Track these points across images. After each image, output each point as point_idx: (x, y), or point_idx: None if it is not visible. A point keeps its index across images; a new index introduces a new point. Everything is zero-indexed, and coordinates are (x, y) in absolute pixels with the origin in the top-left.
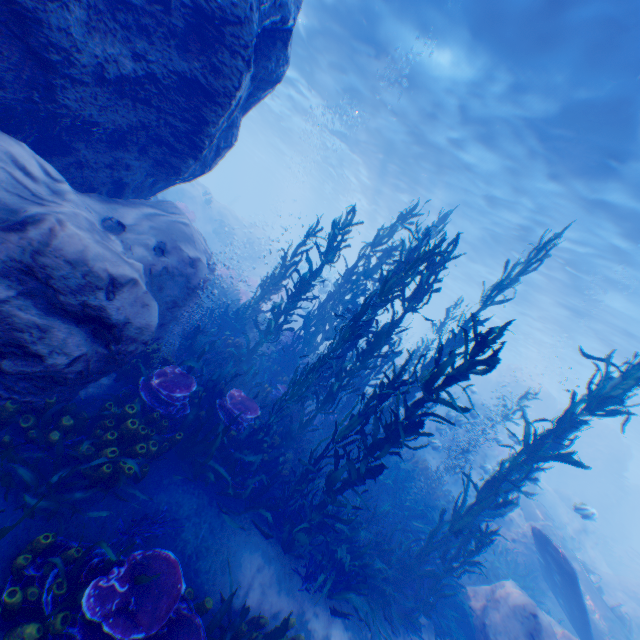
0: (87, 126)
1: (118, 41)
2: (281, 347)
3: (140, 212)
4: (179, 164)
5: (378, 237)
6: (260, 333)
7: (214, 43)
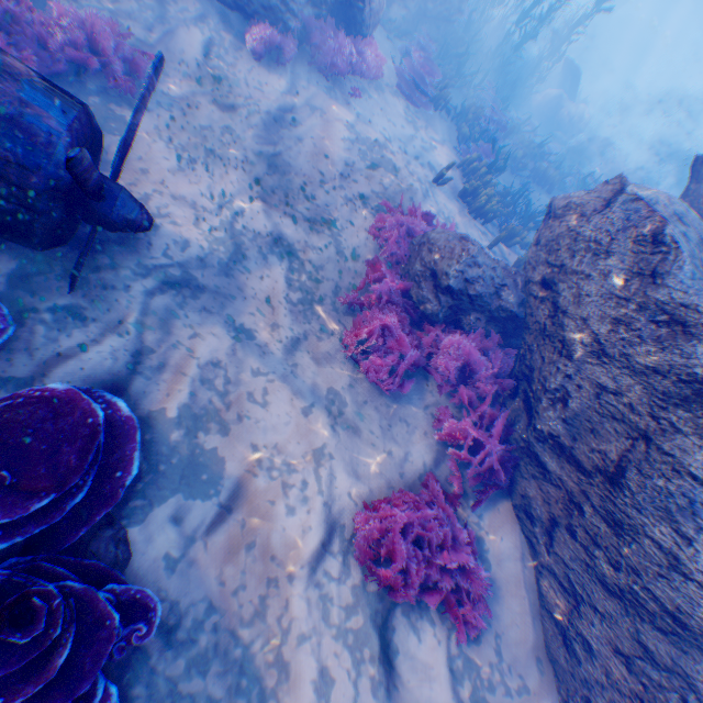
0: None
1: None
2: None
3: None
4: None
5: None
6: None
7: None
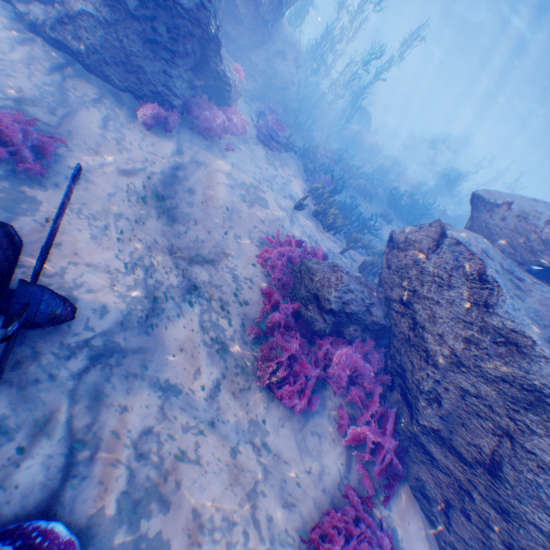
0: None
1: None
2: None
3: None
4: None
5: None
6: None
7: None
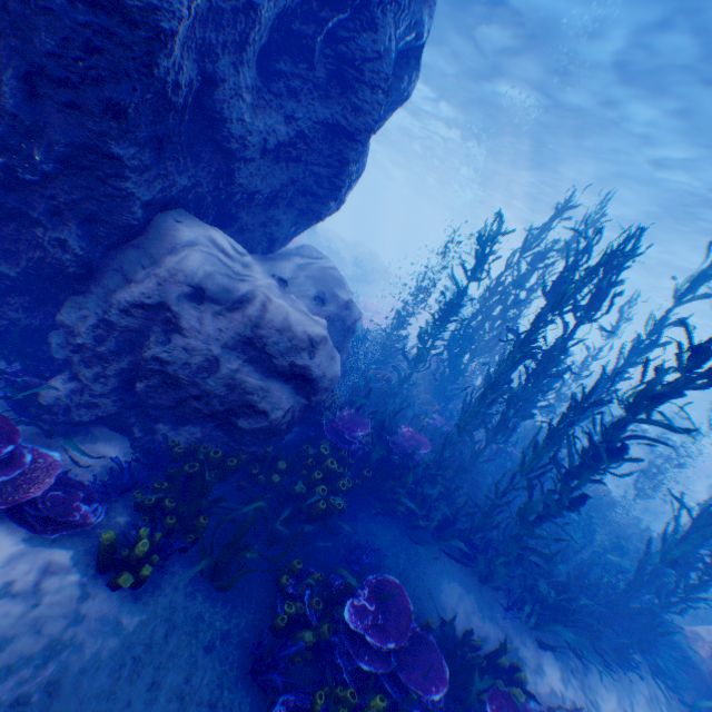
0: (250, 196)
1: (273, 111)
2: (432, 375)
3: (293, 263)
4: (320, 208)
5: (526, 240)
6: (408, 363)
7: (354, 84)
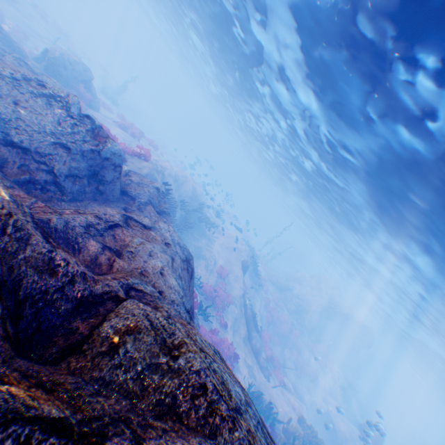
0: None
1: None
2: None
3: None
4: None
5: None
6: None
7: None
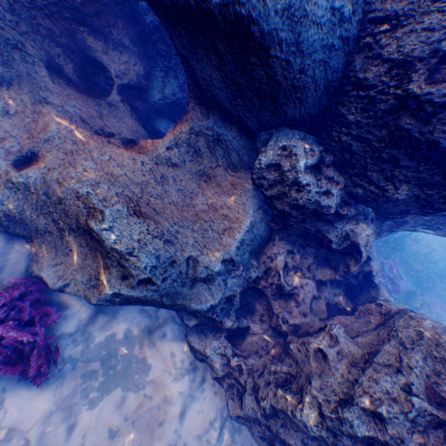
0: None
1: None
2: None
3: None
4: None
5: None
6: None
7: None
